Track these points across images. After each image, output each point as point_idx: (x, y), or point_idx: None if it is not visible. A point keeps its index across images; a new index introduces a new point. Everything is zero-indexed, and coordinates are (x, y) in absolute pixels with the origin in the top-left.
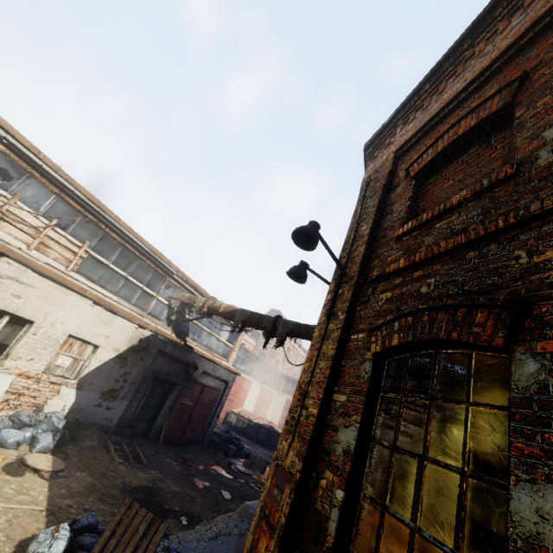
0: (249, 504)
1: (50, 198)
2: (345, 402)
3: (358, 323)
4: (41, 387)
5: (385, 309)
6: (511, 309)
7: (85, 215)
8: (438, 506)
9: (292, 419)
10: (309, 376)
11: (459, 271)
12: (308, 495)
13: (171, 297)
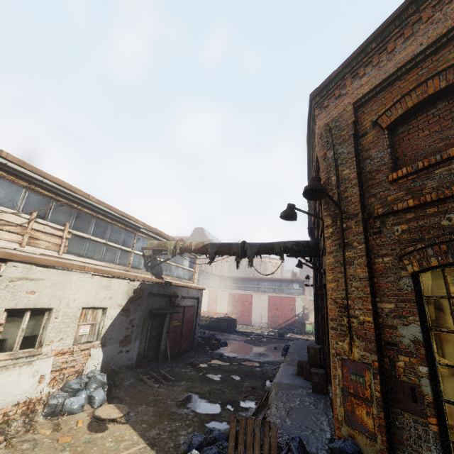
0: (277, 381)
1: (22, 193)
2: (394, 308)
3: (377, 250)
4: (75, 357)
5: (406, 238)
6: None
7: (57, 200)
8: None
9: (340, 326)
10: (343, 293)
11: None
12: (387, 374)
13: (144, 248)
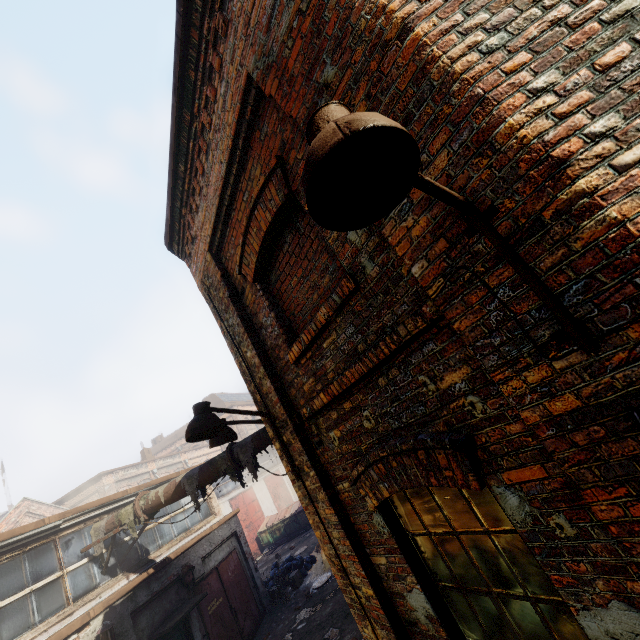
0: None
1: None
2: (387, 564)
3: (331, 470)
4: None
5: (347, 451)
6: (462, 450)
7: None
8: (535, 636)
9: (353, 602)
10: (332, 548)
11: (384, 401)
12: None
13: (85, 550)
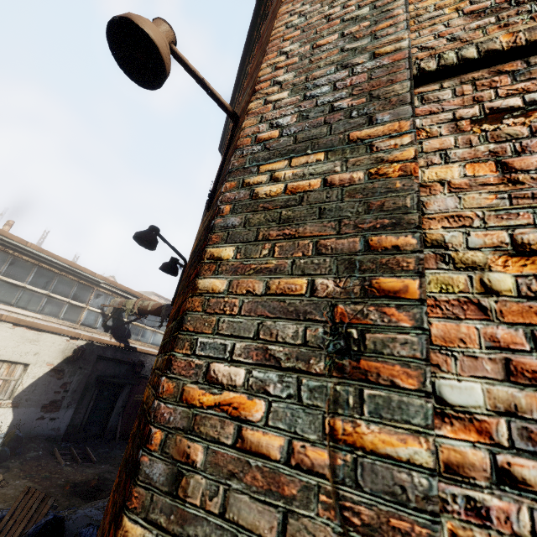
0: None
1: None
2: None
3: None
4: None
5: None
6: None
7: None
8: None
9: None
10: None
11: None
12: None
13: (103, 305)
